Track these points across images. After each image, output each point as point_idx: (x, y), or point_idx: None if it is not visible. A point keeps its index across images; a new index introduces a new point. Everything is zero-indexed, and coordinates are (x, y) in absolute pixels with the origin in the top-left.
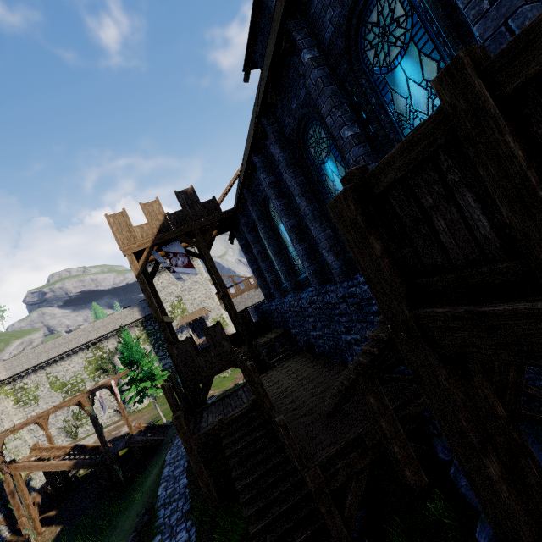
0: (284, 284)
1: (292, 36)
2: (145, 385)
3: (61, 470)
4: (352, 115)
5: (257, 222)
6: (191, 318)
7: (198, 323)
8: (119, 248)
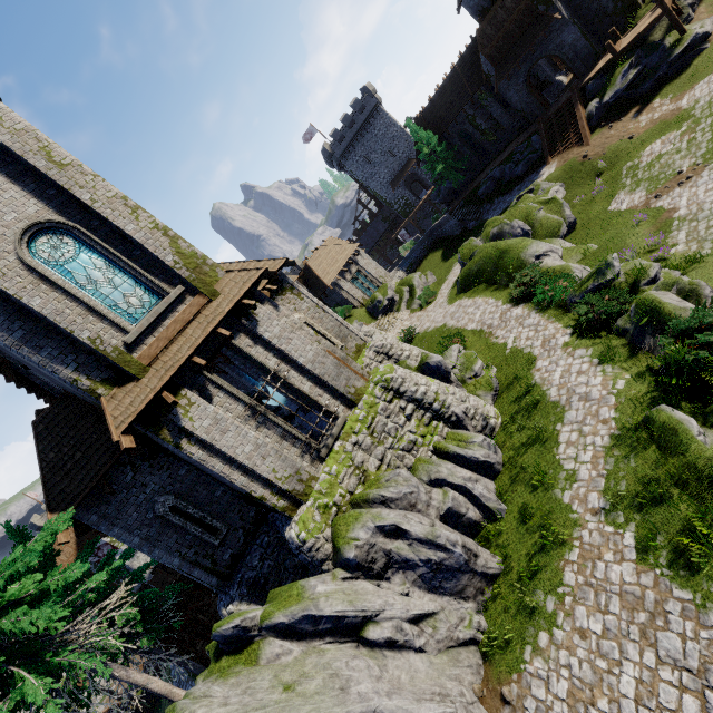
0: None
1: None
2: None
3: None
4: None
5: None
6: None
7: None
8: None
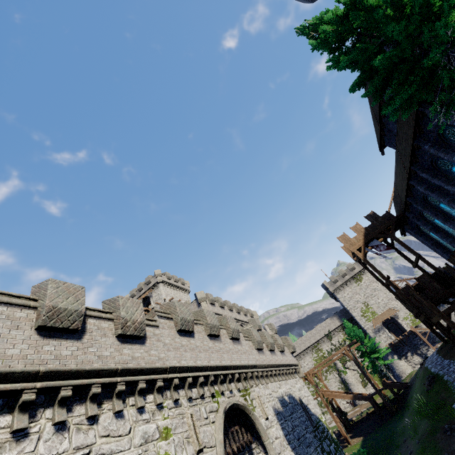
0: None
1: (418, 144)
2: (374, 355)
3: (340, 412)
4: (454, 153)
5: (423, 210)
6: (382, 319)
7: (390, 323)
8: (349, 249)
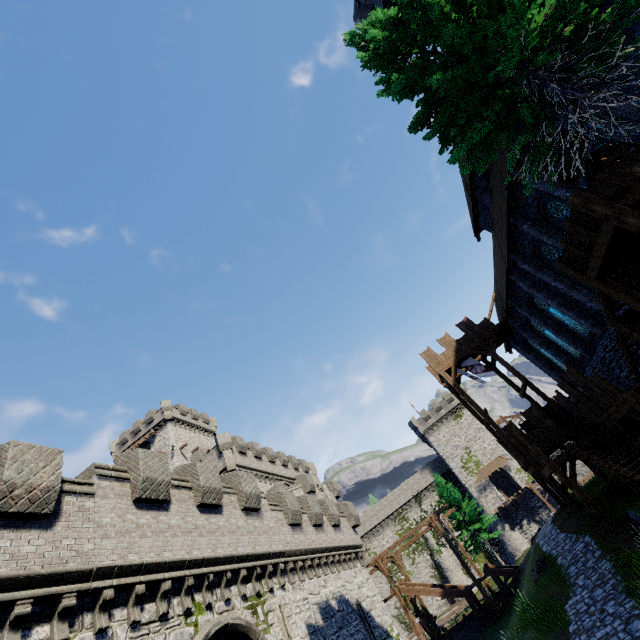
0: (578, 358)
1: (515, 223)
2: (475, 526)
3: (427, 615)
4: (560, 236)
5: (529, 317)
6: (490, 471)
7: (499, 477)
8: (435, 371)
